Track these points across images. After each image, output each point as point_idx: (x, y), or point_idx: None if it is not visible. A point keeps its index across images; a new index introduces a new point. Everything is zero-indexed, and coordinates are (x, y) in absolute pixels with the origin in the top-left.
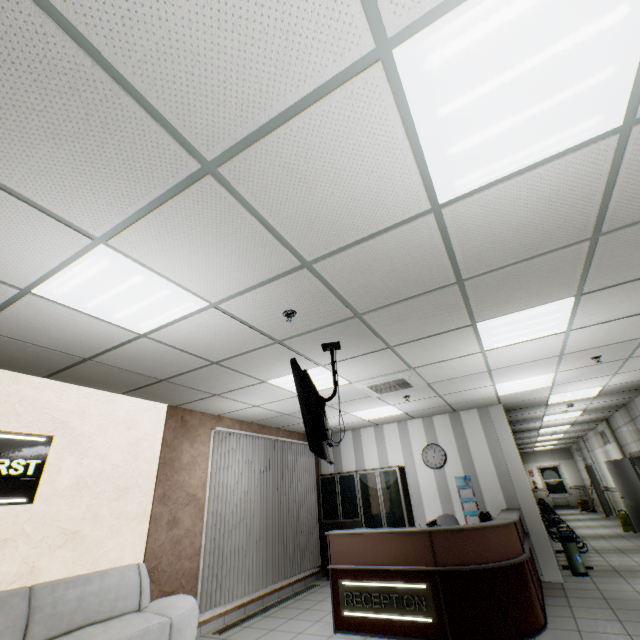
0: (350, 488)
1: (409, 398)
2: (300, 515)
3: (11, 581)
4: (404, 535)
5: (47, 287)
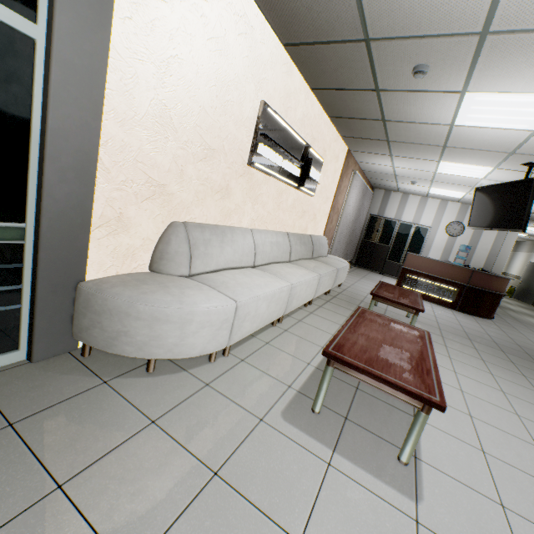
0: (390, 228)
1: None
2: (356, 233)
3: (302, 230)
4: (456, 267)
5: (480, 95)
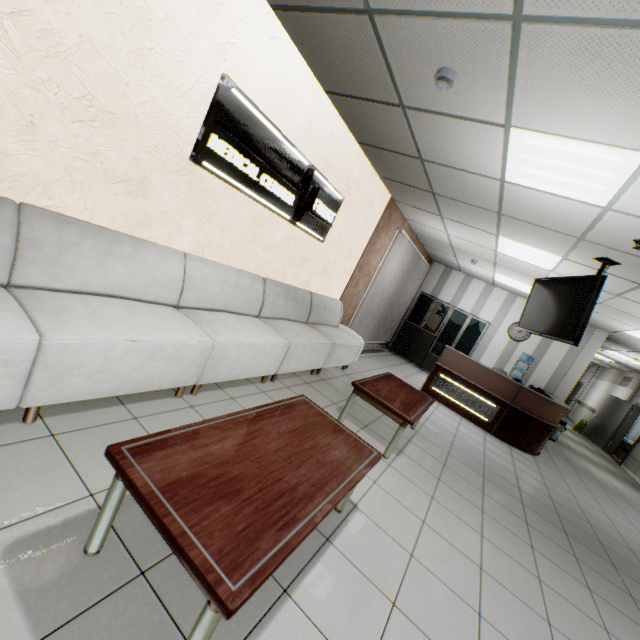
0: (441, 314)
1: None
2: (398, 310)
3: (302, 284)
4: (501, 378)
5: (529, 135)
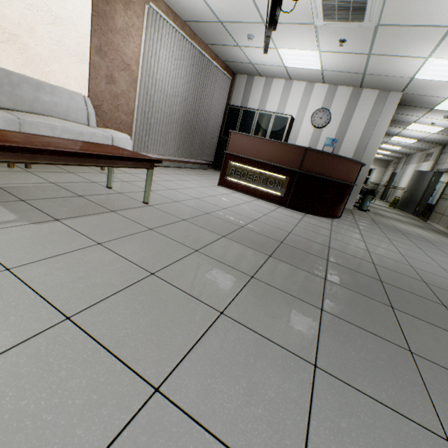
0: (249, 121)
1: (341, 46)
2: (208, 126)
3: None
4: (286, 147)
5: None
